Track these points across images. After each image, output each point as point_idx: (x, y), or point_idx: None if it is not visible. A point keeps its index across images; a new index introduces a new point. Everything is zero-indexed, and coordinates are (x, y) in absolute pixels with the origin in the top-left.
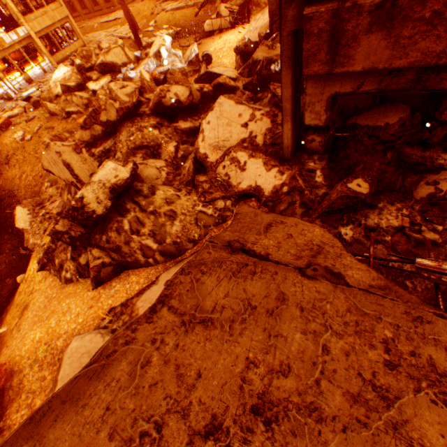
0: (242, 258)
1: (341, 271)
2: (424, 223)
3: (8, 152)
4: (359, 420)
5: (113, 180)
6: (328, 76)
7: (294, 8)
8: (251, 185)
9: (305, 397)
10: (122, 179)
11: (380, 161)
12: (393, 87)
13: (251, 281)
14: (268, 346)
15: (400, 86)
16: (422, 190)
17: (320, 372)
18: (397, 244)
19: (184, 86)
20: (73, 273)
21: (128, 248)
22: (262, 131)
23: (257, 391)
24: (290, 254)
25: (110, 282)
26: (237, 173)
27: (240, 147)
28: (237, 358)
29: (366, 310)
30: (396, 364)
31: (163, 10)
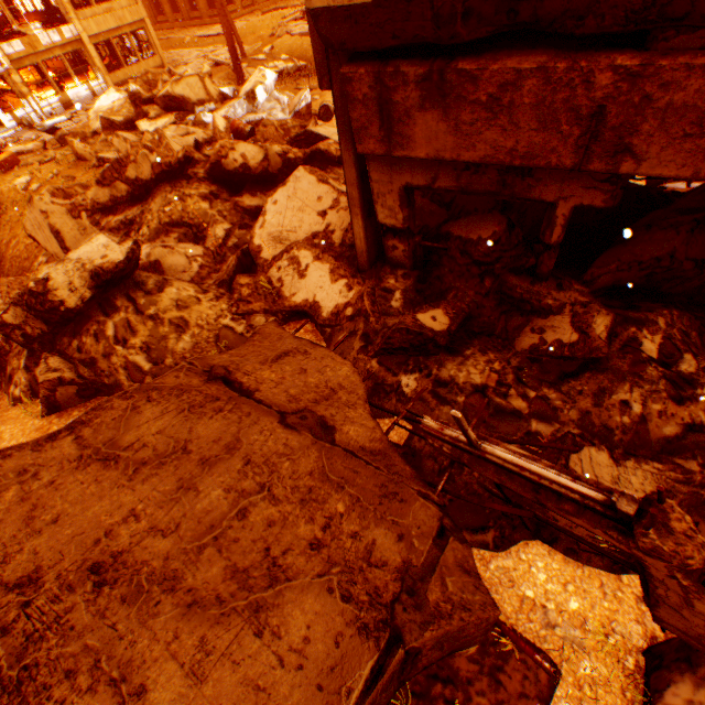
0: (217, 390)
1: (337, 424)
2: (516, 384)
3: (1, 204)
4: (220, 596)
5: (98, 261)
6: (393, 160)
7: (345, 63)
8: (308, 299)
9: (172, 562)
10: (112, 262)
11: (476, 290)
12: (477, 188)
13: (209, 420)
14: (170, 499)
15: (485, 187)
16: (526, 338)
17: (213, 538)
18: (471, 408)
19: (258, 146)
20: (24, 390)
21: (107, 363)
22: (343, 226)
23: (116, 548)
24: (286, 394)
25: (71, 410)
26: (293, 280)
27: (308, 244)
28: (120, 508)
29: (332, 475)
30: (324, 545)
31: (288, 33)
